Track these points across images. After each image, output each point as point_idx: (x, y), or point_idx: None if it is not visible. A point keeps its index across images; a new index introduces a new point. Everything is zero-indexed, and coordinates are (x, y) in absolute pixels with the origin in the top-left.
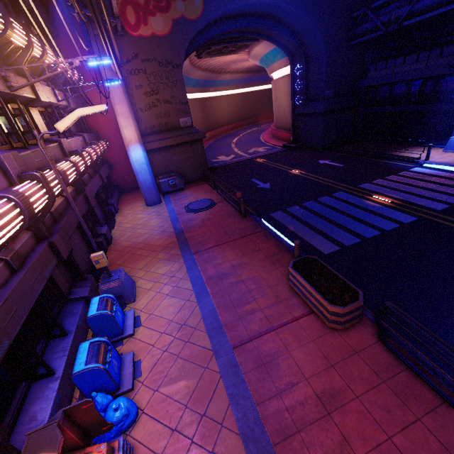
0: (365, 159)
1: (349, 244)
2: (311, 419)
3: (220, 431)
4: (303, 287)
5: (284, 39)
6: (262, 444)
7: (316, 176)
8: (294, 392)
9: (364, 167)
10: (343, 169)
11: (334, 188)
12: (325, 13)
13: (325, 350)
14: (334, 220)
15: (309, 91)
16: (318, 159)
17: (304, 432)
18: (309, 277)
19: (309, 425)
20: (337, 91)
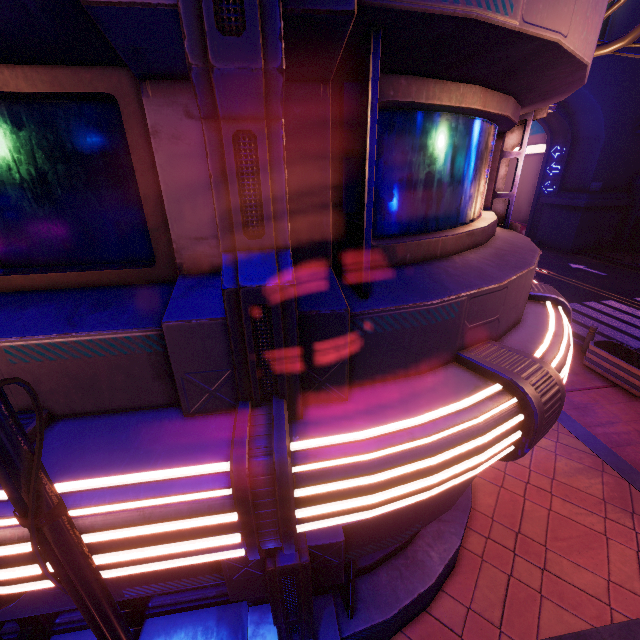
0: (636, 273)
1: (636, 347)
2: (637, 441)
3: (558, 434)
4: (607, 363)
5: (550, 114)
6: (599, 445)
7: (571, 279)
8: (615, 426)
9: (636, 280)
10: (607, 279)
11: (601, 295)
12: (615, 93)
13: (637, 410)
14: (611, 324)
15: (567, 179)
16: (567, 262)
17: (634, 446)
18: (617, 354)
19: (637, 444)
20: (606, 185)
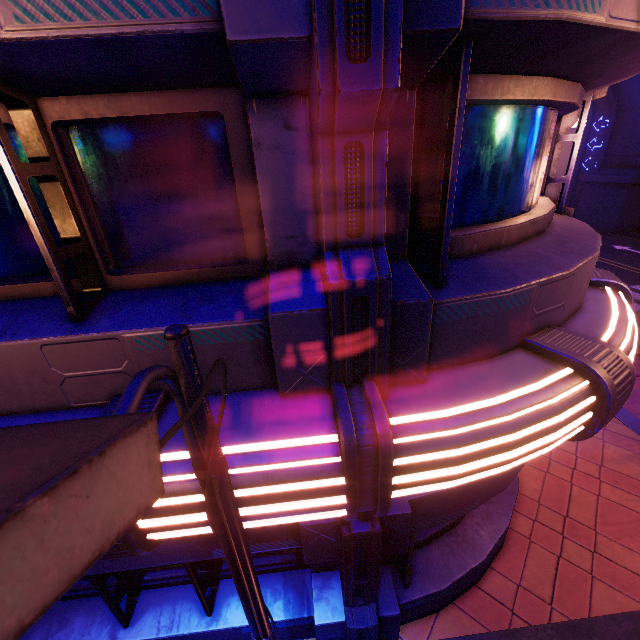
0: None
1: None
2: None
3: None
4: None
5: None
6: None
7: (615, 262)
8: None
9: None
10: None
11: None
12: None
13: None
14: None
15: (611, 154)
16: (610, 243)
17: None
18: None
19: None
20: None
